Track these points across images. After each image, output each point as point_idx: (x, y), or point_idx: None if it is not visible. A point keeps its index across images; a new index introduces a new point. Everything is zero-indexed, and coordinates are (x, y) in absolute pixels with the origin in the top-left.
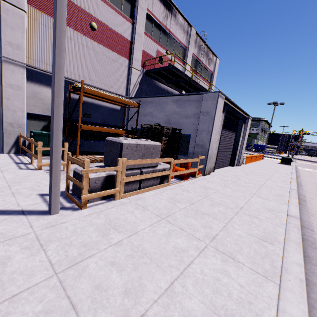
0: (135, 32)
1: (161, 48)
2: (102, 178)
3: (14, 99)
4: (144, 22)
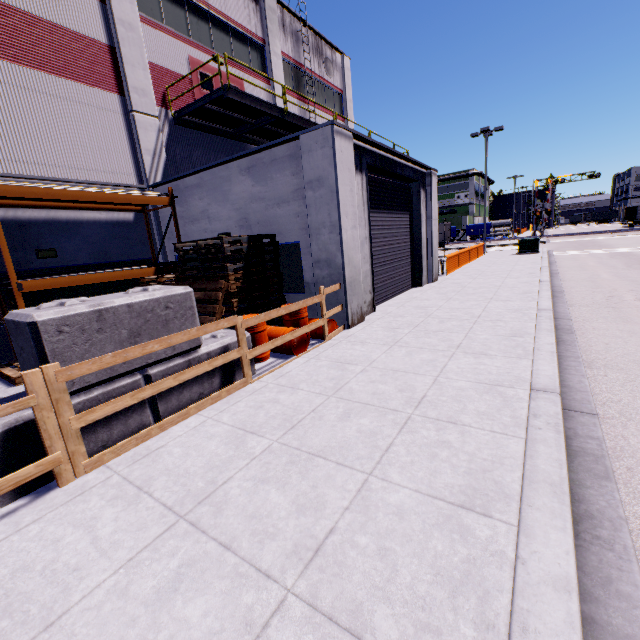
0: (113, 19)
1: (198, 51)
2: None
3: None
4: None
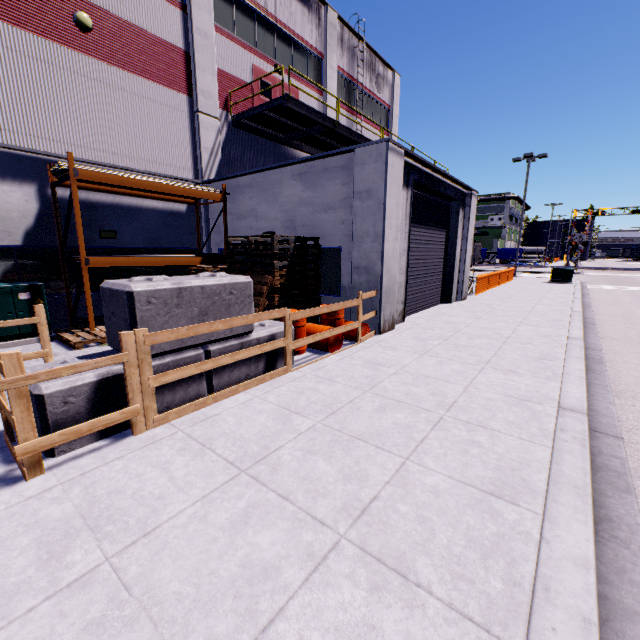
0: (192, 28)
1: (261, 61)
2: (87, 388)
3: None
4: (211, 1)
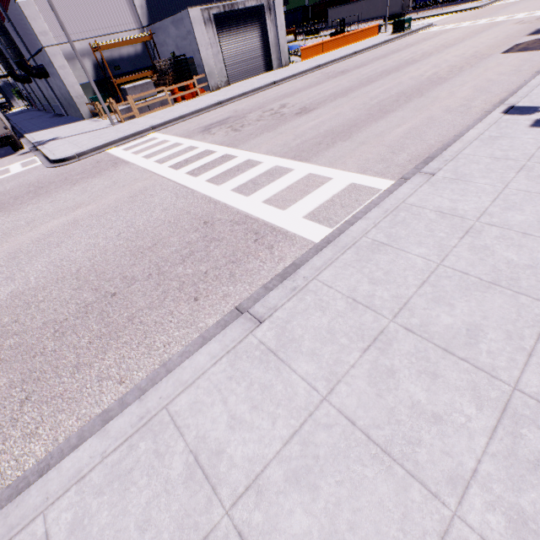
0: None
1: None
2: (126, 109)
3: (68, 78)
4: None
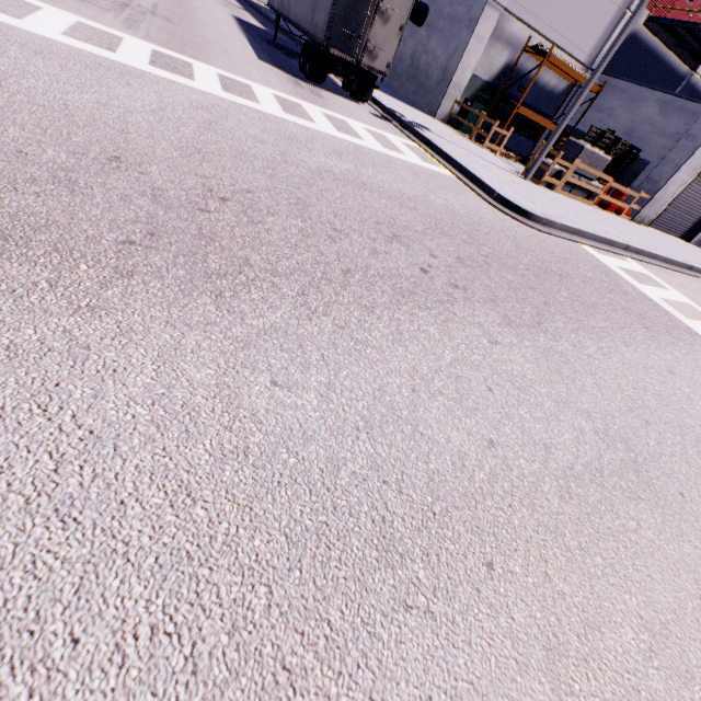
0: None
1: None
2: (556, 171)
3: (471, 55)
4: None
